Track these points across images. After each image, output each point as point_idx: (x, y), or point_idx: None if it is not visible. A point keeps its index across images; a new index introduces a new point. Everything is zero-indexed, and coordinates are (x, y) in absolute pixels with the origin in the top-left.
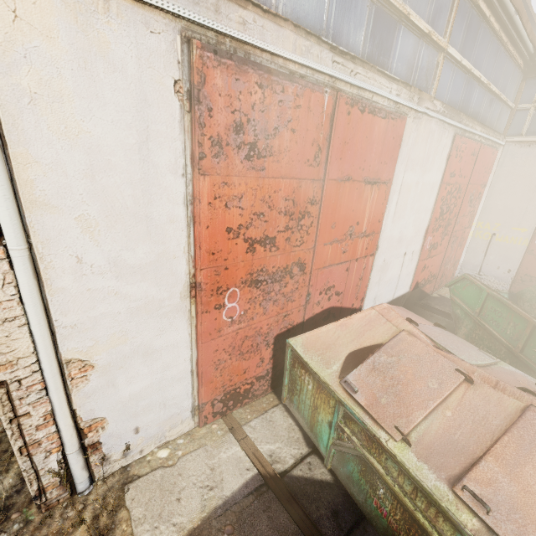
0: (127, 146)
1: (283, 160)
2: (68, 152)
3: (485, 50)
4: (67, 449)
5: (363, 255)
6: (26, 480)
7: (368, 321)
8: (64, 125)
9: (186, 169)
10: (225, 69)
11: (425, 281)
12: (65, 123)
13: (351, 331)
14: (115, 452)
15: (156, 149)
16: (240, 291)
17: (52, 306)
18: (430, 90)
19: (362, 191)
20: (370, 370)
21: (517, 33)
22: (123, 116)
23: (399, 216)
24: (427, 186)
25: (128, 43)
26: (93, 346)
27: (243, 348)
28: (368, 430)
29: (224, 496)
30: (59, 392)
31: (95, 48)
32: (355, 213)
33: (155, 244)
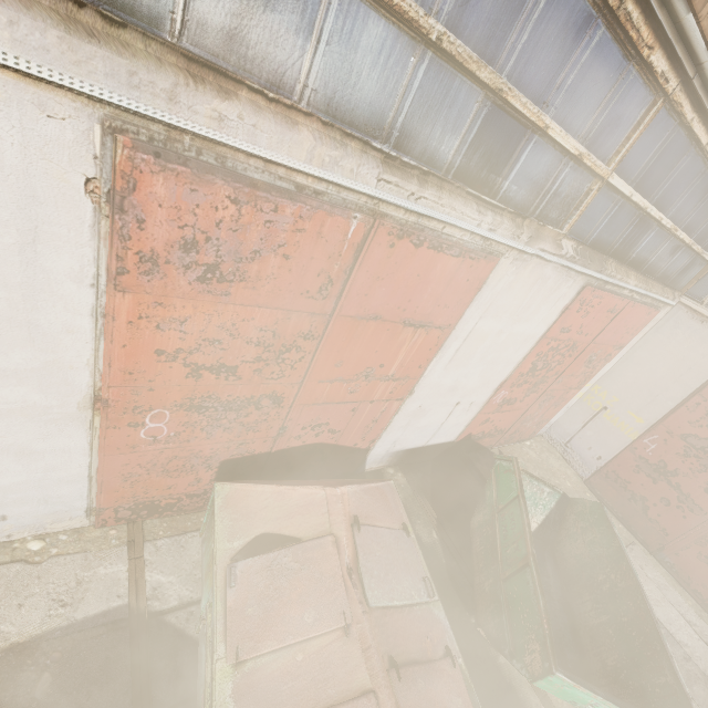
0: (1, 245)
1: (264, 287)
2: None
3: (685, 185)
4: None
5: (384, 397)
6: None
7: (309, 502)
8: None
9: (98, 279)
10: (174, 176)
11: (483, 434)
12: None
13: (284, 505)
14: None
15: (49, 253)
16: (172, 413)
17: None
18: (564, 225)
19: (397, 332)
20: (264, 567)
21: None
22: None
23: (459, 364)
24: (517, 337)
25: (7, 126)
26: None
27: (169, 466)
28: (212, 637)
29: (73, 618)
30: None
31: None
32: (380, 354)
33: (41, 351)
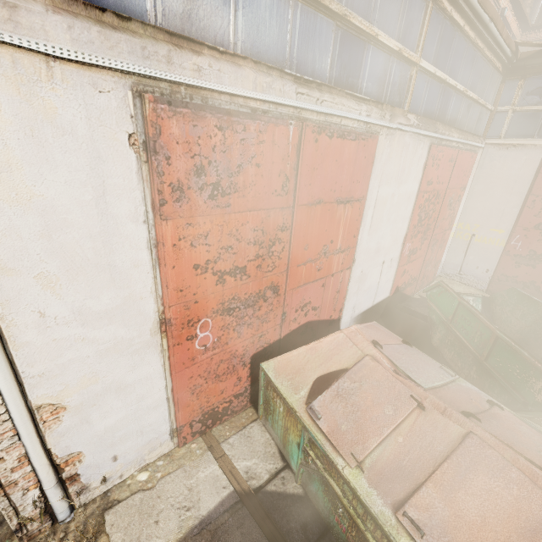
0: (83, 202)
1: (249, 194)
2: (21, 216)
3: (461, 58)
4: (44, 485)
5: (339, 269)
6: (5, 517)
7: (337, 344)
8: (15, 192)
9: (147, 216)
10: (181, 118)
11: (405, 285)
12: (16, 190)
13: (320, 355)
14: (95, 480)
15: (114, 201)
16: (212, 320)
17: (17, 360)
18: (404, 104)
19: (334, 211)
20: (334, 396)
21: (494, 39)
22: (77, 175)
23: (376, 228)
24: (404, 196)
25: (76, 105)
26: (63, 390)
27: (219, 371)
28: (327, 457)
29: (200, 515)
30: (32, 436)
31: (42, 115)
32: (328, 232)
33: (120, 289)
